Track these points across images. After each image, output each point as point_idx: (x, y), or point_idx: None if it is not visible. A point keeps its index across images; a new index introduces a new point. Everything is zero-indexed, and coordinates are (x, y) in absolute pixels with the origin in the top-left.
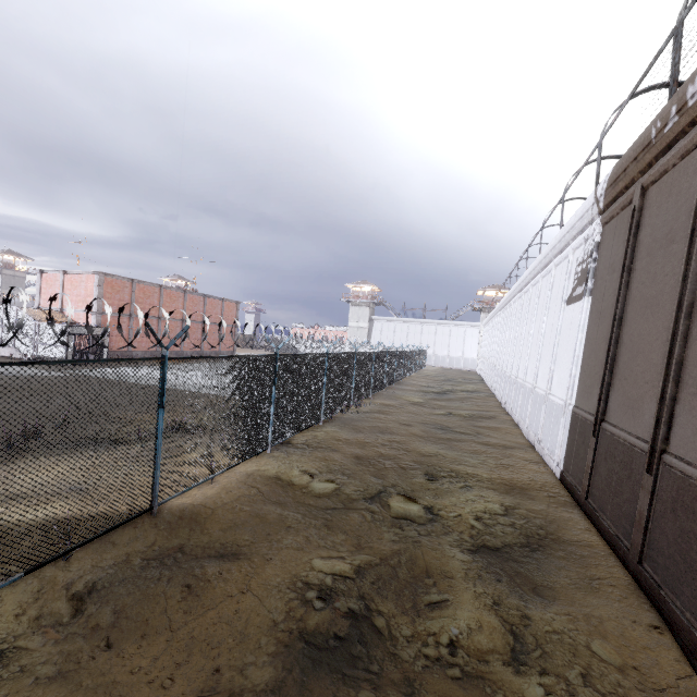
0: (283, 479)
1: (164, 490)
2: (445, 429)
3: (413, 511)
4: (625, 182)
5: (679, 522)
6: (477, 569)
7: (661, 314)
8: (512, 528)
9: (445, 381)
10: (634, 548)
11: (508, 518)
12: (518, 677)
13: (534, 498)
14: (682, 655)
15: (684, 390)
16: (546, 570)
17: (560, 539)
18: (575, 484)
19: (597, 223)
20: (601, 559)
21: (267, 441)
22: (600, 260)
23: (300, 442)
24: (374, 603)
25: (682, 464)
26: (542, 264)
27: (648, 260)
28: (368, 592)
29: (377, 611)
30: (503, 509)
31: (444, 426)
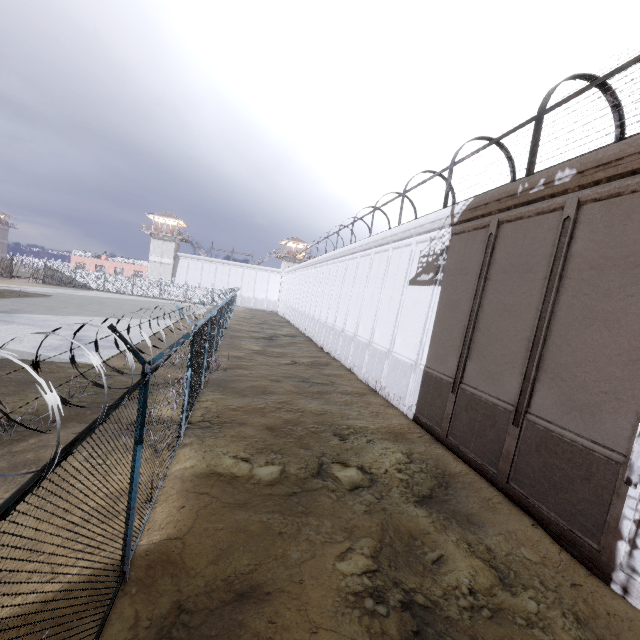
0: (224, 474)
1: (90, 534)
2: (308, 381)
3: (354, 477)
4: (484, 212)
5: (543, 458)
6: (438, 519)
7: (520, 319)
8: (424, 473)
9: (262, 324)
10: (502, 473)
11: (415, 465)
12: (517, 598)
13: (413, 441)
14: (551, 538)
15: (543, 375)
16: (462, 502)
17: (452, 474)
18: (432, 424)
19: (447, 231)
20: (479, 483)
21: (180, 430)
22: (450, 261)
23: (198, 419)
24: (405, 584)
25: (544, 422)
26: (378, 243)
27: (505, 277)
28: (395, 575)
29: (411, 590)
30: (406, 456)
31: (304, 378)
